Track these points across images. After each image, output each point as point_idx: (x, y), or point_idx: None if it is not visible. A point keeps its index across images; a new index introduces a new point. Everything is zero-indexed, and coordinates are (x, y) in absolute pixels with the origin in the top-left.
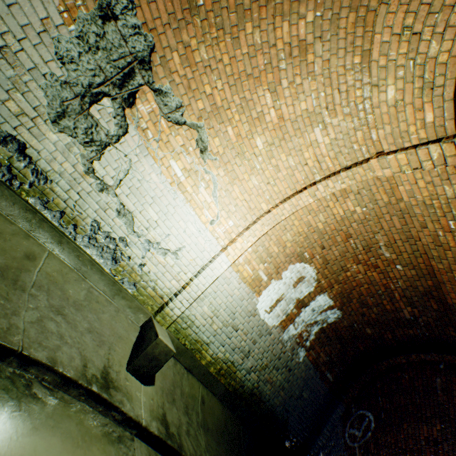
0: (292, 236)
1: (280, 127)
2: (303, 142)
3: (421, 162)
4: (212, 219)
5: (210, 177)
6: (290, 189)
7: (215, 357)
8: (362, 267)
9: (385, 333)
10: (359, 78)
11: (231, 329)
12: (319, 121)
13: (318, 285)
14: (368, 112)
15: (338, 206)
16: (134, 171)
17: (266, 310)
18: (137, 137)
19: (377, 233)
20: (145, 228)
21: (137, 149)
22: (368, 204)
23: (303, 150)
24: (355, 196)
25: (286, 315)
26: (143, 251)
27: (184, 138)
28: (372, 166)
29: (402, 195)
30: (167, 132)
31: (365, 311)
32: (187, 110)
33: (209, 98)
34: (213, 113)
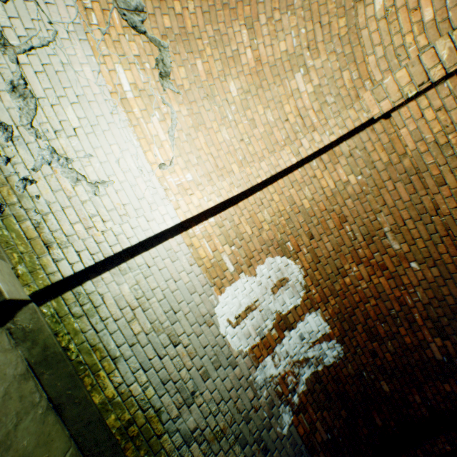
0: (271, 216)
1: (257, 72)
2: (283, 92)
3: (427, 72)
4: (163, 163)
5: (169, 110)
6: (268, 151)
7: (124, 391)
8: (364, 269)
9: (411, 392)
10: (341, 4)
11: (167, 340)
12: (300, 65)
13: (307, 295)
14: (354, 44)
15: (327, 175)
16: (58, 48)
17: (229, 320)
18: (74, 11)
19: (379, 212)
20: (54, 130)
21: (70, 25)
22: (363, 170)
23: (283, 102)
24: (347, 159)
25: (261, 337)
26: (38, 160)
27: (141, 50)
28: (366, 103)
29: (407, 142)
30: (119, 31)
31: (377, 347)
32: (149, 19)
33: (179, 19)
34: (181, 38)
